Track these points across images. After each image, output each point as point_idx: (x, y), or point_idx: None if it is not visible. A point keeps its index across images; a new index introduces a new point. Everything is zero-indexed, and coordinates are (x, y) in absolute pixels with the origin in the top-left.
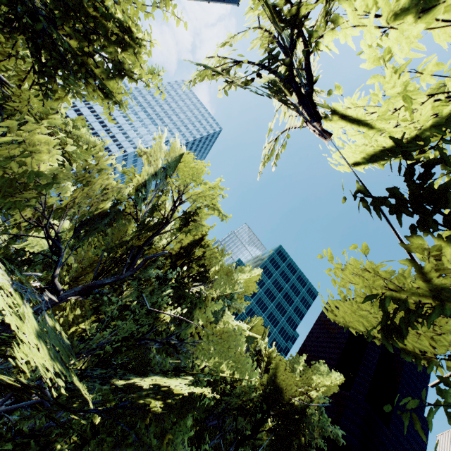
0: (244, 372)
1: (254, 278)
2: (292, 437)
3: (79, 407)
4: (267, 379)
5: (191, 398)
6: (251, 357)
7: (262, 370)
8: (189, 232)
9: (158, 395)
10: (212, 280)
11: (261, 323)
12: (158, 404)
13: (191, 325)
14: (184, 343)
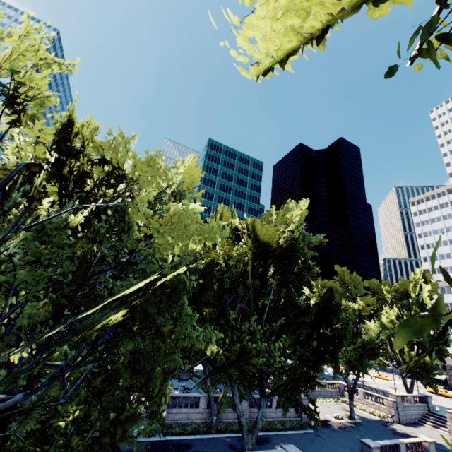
0: (215, 234)
1: (192, 166)
2: (291, 266)
3: (4, 389)
4: (251, 241)
5: (175, 289)
6: (233, 238)
7: (246, 240)
8: (35, 117)
9: (122, 308)
10: (135, 180)
11: (226, 208)
12: (120, 314)
13: (133, 230)
14: (138, 250)
